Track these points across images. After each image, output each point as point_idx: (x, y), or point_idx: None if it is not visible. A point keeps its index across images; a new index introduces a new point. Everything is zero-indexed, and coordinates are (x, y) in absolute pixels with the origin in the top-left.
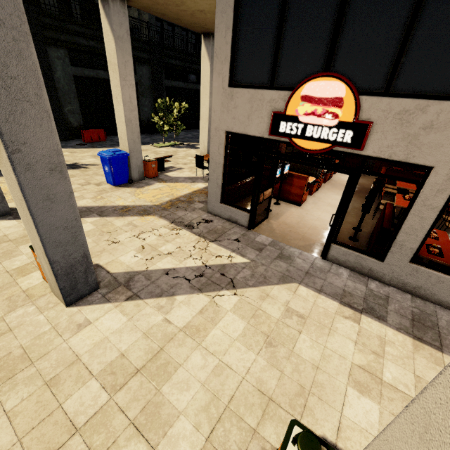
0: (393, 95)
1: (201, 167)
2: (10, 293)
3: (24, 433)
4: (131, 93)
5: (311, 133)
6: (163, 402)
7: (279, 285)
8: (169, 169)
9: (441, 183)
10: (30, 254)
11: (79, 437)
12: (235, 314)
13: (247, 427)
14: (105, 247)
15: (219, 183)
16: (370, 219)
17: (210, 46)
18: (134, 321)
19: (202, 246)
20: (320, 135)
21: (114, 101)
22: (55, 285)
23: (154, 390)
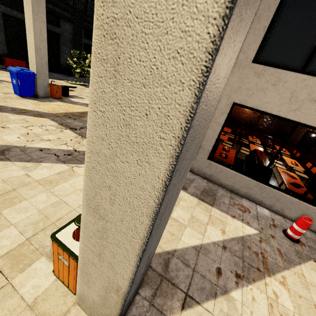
0: None
1: None
2: None
3: None
4: (42, 28)
5: None
6: None
7: None
8: (73, 96)
9: (223, 108)
10: None
11: None
12: None
13: None
14: None
15: None
16: None
17: None
18: None
19: (78, 140)
20: None
21: (27, 30)
22: None
23: None
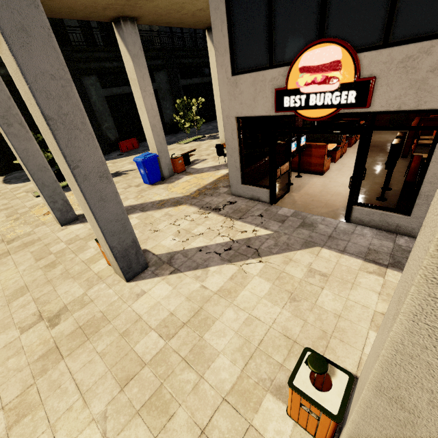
0: (393, 44)
1: (222, 155)
2: (87, 276)
3: (111, 366)
4: (152, 101)
5: (315, 102)
6: (206, 345)
7: (302, 250)
8: (195, 162)
9: None
10: (96, 247)
11: (147, 368)
12: (261, 278)
13: (275, 362)
14: (149, 236)
15: (238, 166)
16: (402, 176)
17: None
18: (178, 289)
19: (228, 225)
20: (324, 101)
21: (139, 112)
22: (117, 266)
23: (198, 337)
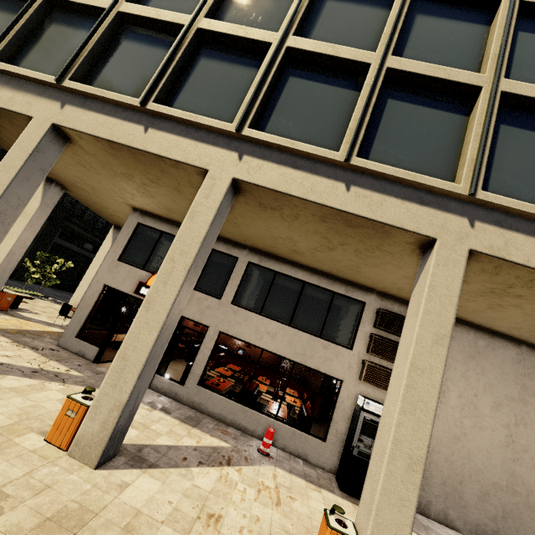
0: (197, 290)
1: (65, 315)
2: None
3: None
4: (30, 236)
5: None
6: None
7: None
8: (23, 310)
9: (212, 335)
10: None
11: None
12: (59, 392)
13: (48, 423)
14: None
15: (83, 320)
16: None
17: (117, 234)
18: None
19: (43, 360)
20: None
21: (8, 235)
22: None
23: None
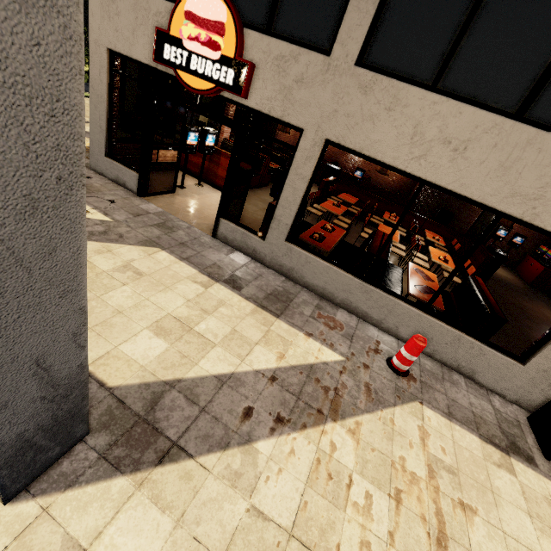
0: (273, 35)
1: None
2: None
3: None
4: None
5: (196, 67)
6: None
7: (134, 246)
8: None
9: (309, 149)
10: None
11: None
12: None
13: None
14: None
15: (103, 126)
16: None
17: None
18: None
19: None
20: (205, 70)
21: None
22: None
23: None
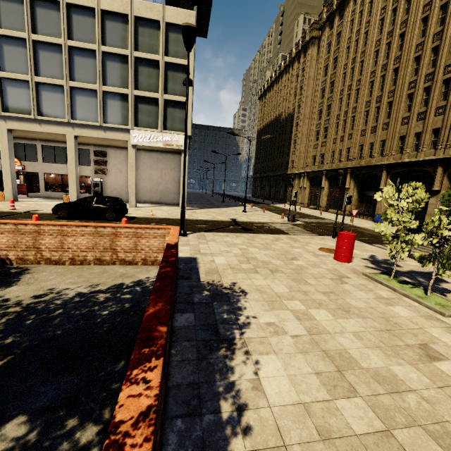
0: (27, 161)
1: None
2: None
3: None
4: None
5: None
6: None
7: None
8: None
9: (41, 175)
10: None
11: None
12: None
13: None
14: None
15: None
16: None
17: None
18: None
19: None
20: (15, 168)
21: None
22: None
23: None
